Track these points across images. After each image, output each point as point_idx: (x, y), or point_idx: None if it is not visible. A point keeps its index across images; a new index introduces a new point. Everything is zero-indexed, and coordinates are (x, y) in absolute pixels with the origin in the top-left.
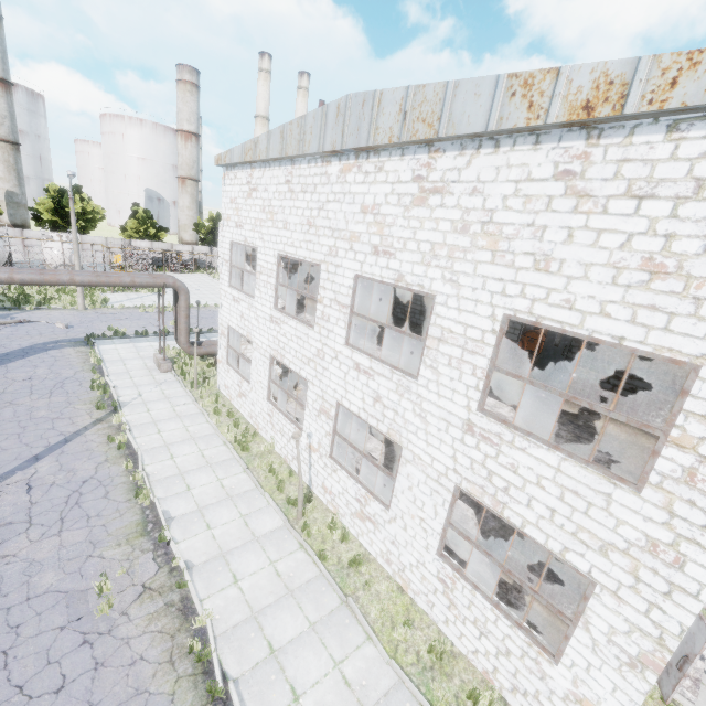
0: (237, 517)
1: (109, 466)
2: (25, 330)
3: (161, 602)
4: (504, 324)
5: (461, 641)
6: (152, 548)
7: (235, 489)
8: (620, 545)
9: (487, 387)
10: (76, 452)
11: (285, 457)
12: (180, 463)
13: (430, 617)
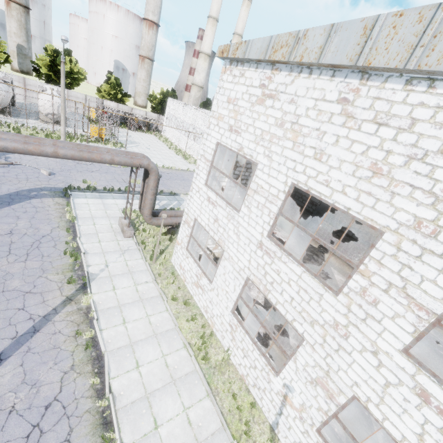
0: None
1: (75, 377)
2: (15, 172)
3: None
4: None
5: None
6: None
7: (202, 428)
8: None
9: None
10: (42, 351)
11: (243, 375)
12: (145, 377)
13: None
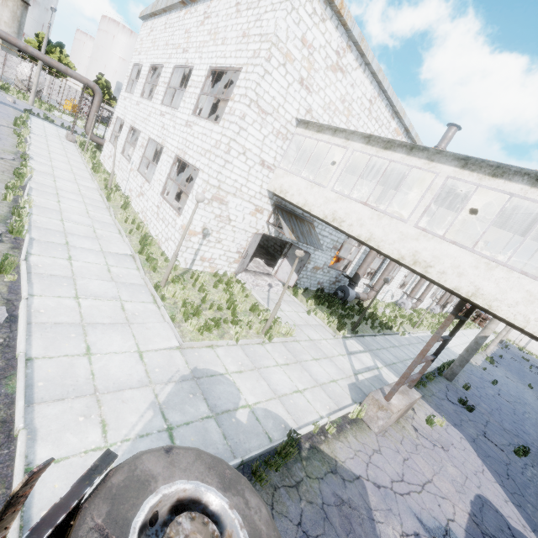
0: (72, 177)
1: (8, 137)
2: None
3: (9, 164)
4: (209, 72)
5: (156, 232)
6: (15, 157)
7: (79, 174)
8: (210, 149)
9: (197, 103)
10: None
11: (118, 183)
12: (52, 156)
13: (149, 229)
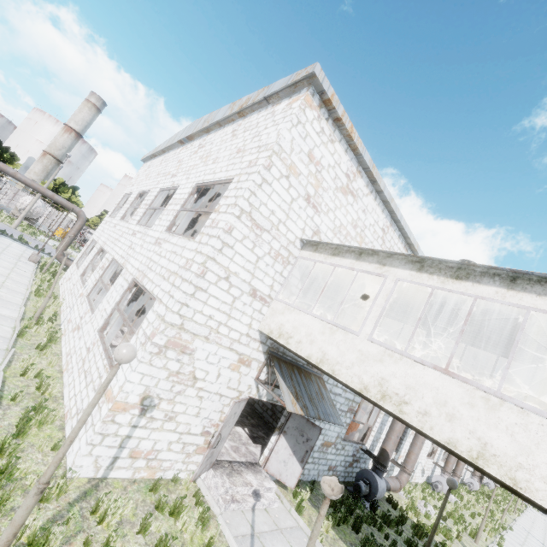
0: None
1: None
2: None
3: None
4: (194, 189)
5: (70, 393)
6: None
7: (4, 297)
8: (176, 270)
9: (174, 219)
10: None
11: (62, 310)
12: None
13: (64, 385)
